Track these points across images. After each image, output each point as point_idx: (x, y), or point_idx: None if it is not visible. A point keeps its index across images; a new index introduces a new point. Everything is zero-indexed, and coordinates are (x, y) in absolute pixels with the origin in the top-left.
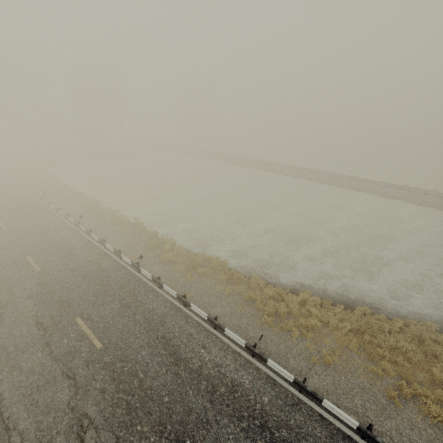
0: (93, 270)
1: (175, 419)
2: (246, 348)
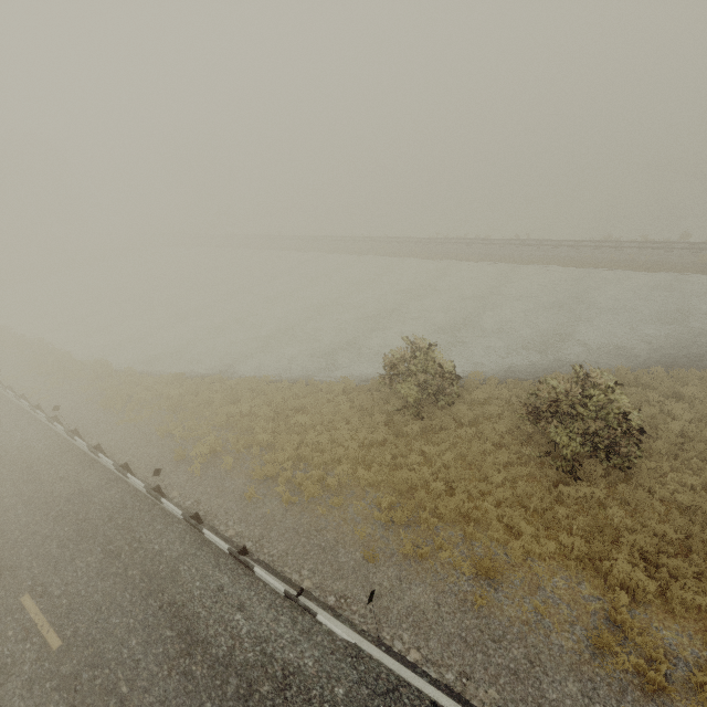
0: None
1: None
2: (48, 421)
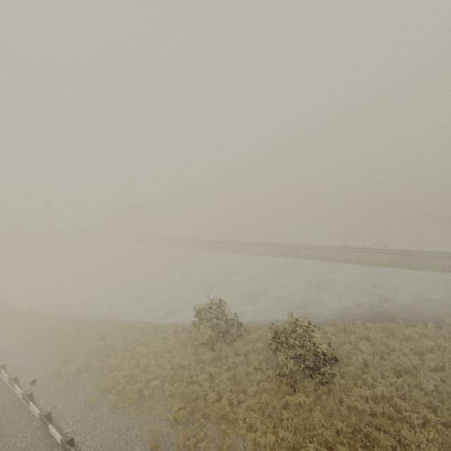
0: None
1: None
2: None
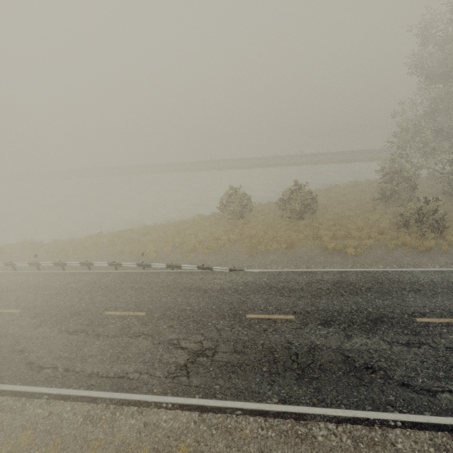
0: None
1: None
2: (30, 265)
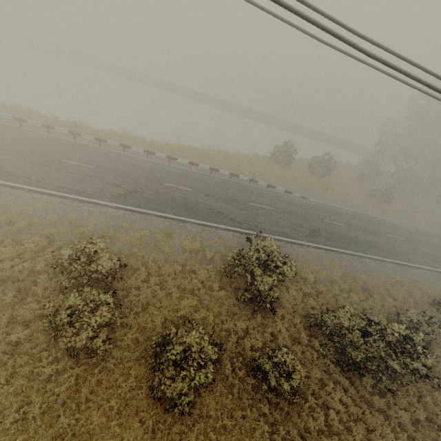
0: (35, 140)
1: (152, 178)
2: (167, 158)
